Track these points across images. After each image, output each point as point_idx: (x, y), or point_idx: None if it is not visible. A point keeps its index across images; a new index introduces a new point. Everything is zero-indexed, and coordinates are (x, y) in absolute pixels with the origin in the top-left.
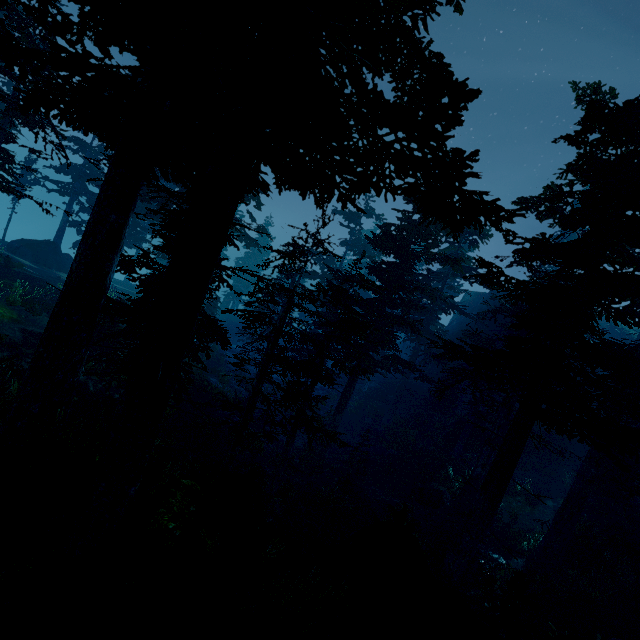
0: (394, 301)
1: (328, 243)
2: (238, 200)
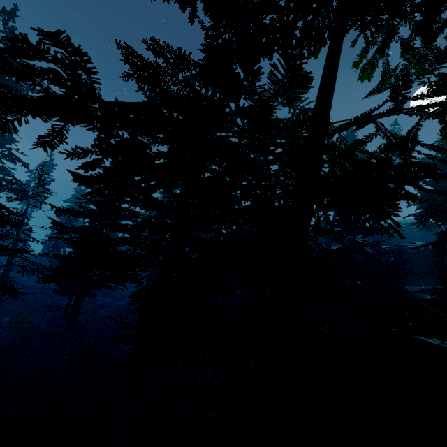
0: (114, 226)
1: None
2: None
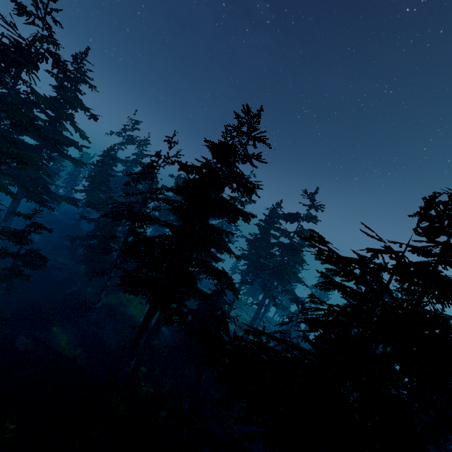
0: None
1: (234, 318)
2: (156, 307)
